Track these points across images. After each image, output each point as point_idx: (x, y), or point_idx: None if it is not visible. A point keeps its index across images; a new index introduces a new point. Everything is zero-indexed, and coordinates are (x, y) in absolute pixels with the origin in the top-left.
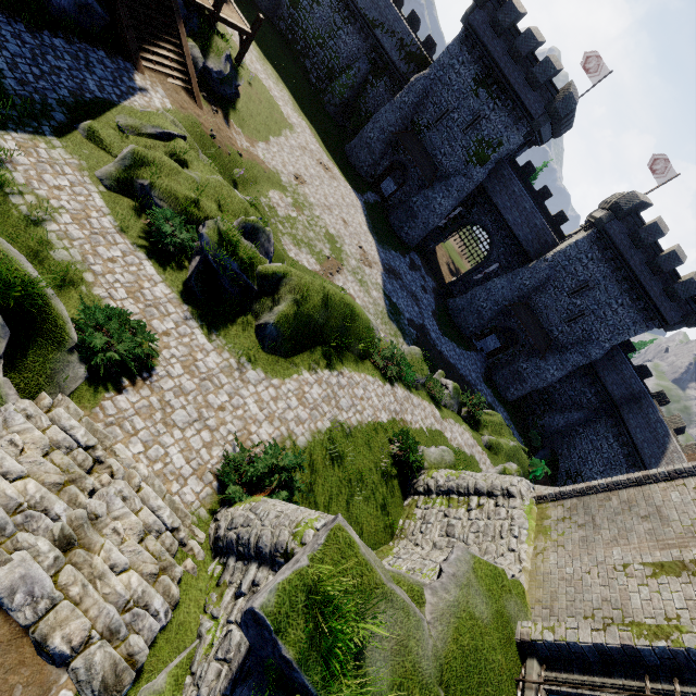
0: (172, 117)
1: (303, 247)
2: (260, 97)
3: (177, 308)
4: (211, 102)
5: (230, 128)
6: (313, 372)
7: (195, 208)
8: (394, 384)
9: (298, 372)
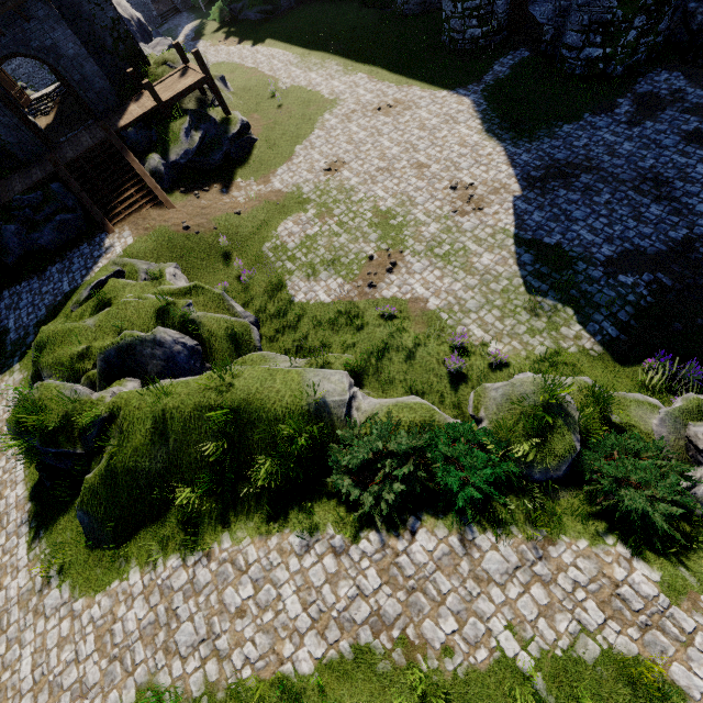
0: (113, 260)
1: (323, 270)
2: (291, 109)
3: (20, 511)
4: (200, 187)
5: (228, 193)
6: (149, 567)
7: (81, 362)
8: (404, 524)
9: (123, 574)
